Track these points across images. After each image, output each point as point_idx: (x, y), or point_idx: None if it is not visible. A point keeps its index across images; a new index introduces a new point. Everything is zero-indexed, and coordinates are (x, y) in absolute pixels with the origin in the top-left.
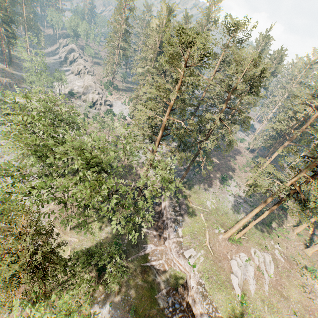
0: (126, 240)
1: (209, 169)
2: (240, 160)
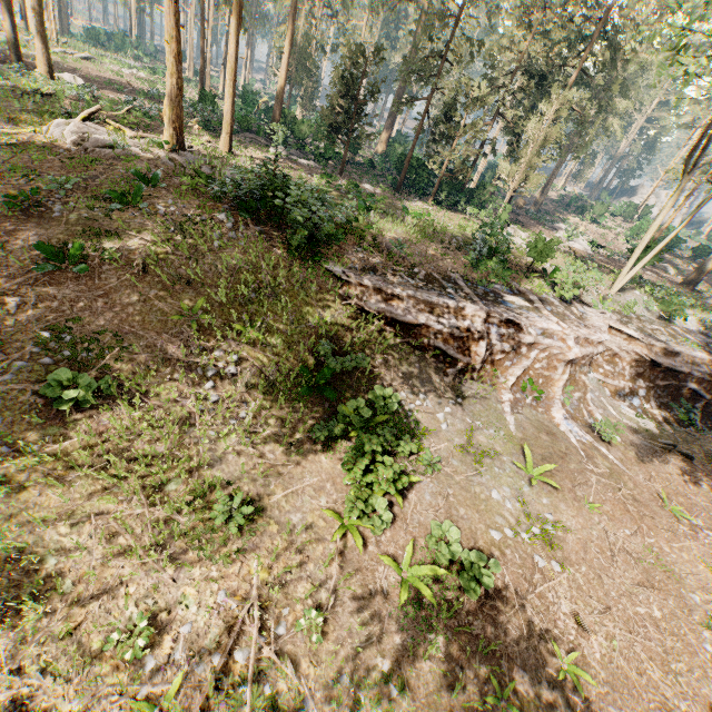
0: None
1: None
2: None
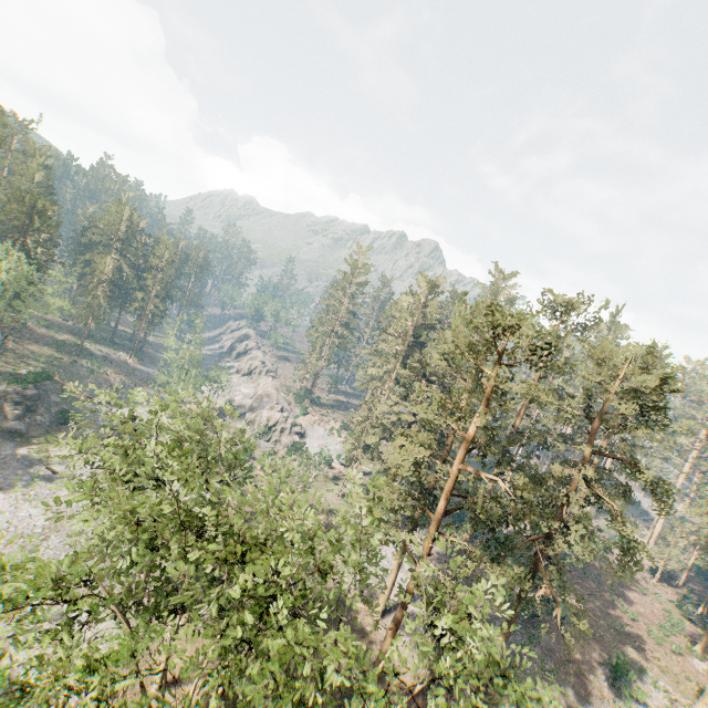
0: None
1: (582, 628)
2: (642, 605)
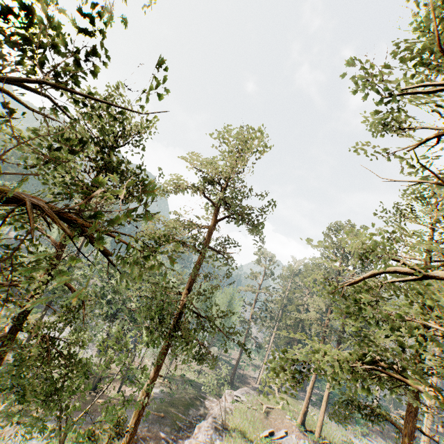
0: (199, 385)
1: None
2: None
